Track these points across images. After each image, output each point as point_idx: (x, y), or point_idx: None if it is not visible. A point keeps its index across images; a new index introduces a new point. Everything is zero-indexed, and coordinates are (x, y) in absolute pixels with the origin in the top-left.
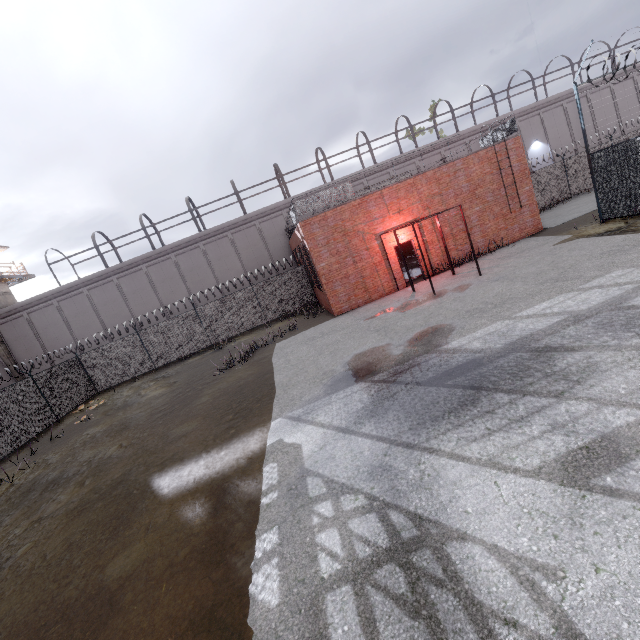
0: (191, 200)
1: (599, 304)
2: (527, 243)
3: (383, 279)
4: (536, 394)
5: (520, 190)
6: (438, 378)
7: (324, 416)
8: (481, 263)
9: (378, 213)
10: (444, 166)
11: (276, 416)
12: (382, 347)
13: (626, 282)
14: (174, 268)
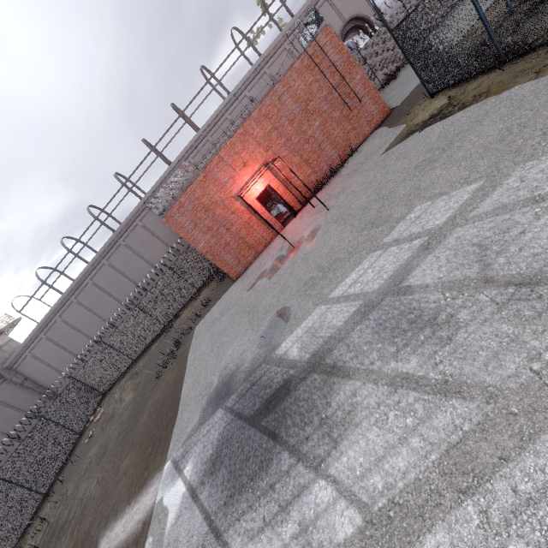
0: (94, 206)
1: (387, 280)
2: (372, 142)
3: (260, 231)
4: (305, 460)
5: (352, 82)
6: (259, 412)
7: (189, 465)
8: (335, 184)
9: (226, 176)
10: (266, 98)
11: (169, 456)
12: (244, 345)
13: (417, 233)
14: (112, 270)
